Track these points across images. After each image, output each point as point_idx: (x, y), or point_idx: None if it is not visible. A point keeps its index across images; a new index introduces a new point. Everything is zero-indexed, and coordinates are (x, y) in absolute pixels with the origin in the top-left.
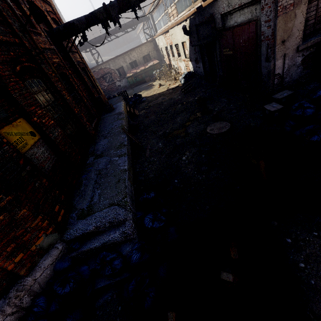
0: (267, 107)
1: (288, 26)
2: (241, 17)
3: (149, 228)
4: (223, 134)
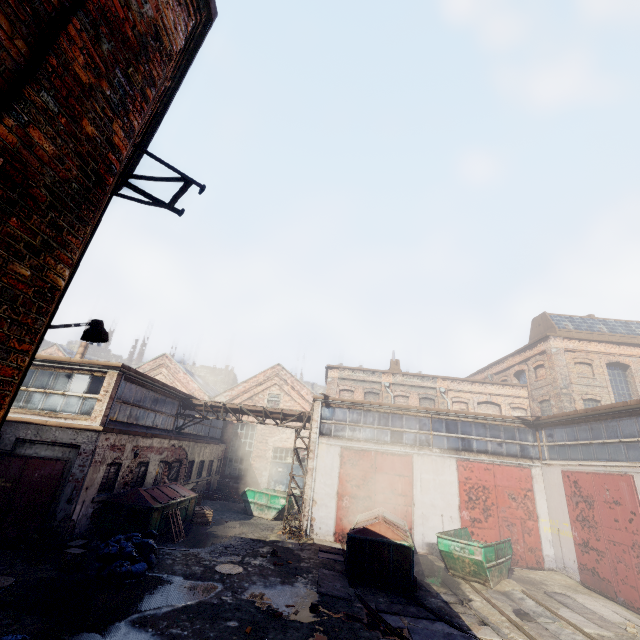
0: (70, 551)
1: (94, 476)
2: (48, 451)
3: None
4: (7, 588)
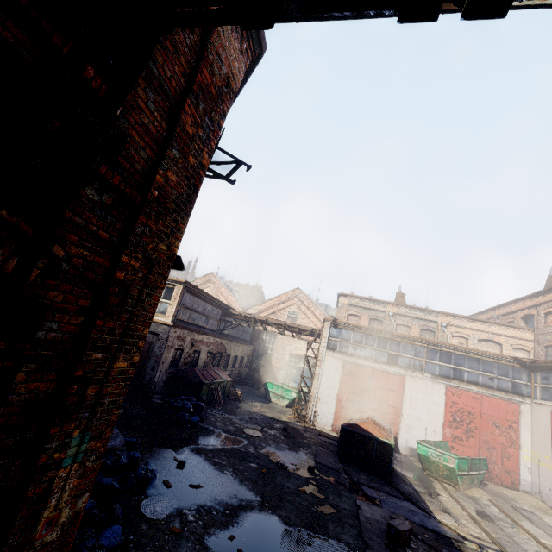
0: (154, 400)
1: (167, 355)
2: None
3: (135, 442)
4: (121, 415)
